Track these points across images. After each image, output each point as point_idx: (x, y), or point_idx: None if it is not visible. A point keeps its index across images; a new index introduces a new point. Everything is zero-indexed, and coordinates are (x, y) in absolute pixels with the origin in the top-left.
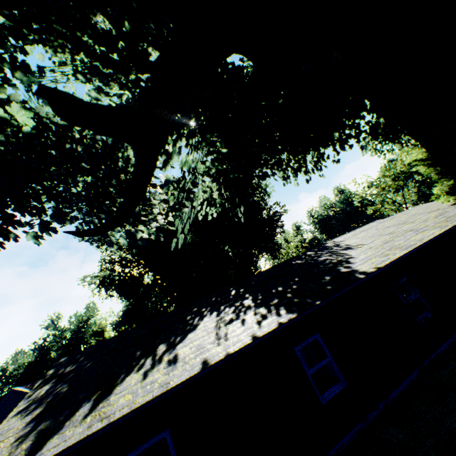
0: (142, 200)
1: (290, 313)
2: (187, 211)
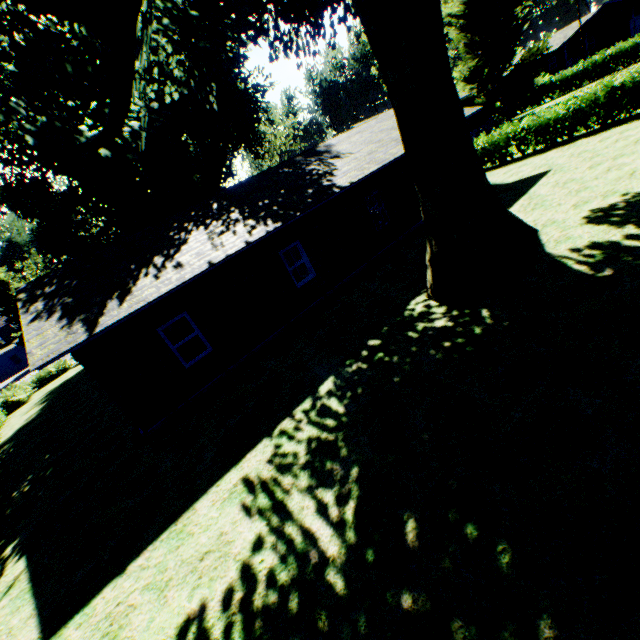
0: (129, 111)
1: (276, 223)
2: (156, 106)
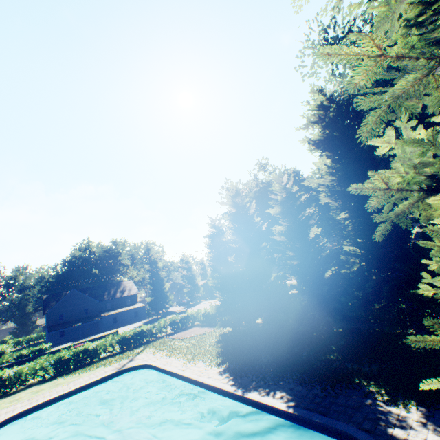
0: None
1: None
2: None
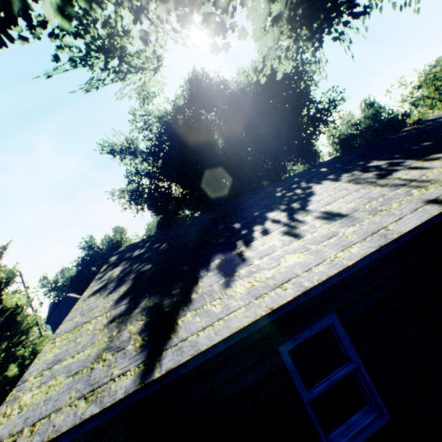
0: None
1: None
2: None
